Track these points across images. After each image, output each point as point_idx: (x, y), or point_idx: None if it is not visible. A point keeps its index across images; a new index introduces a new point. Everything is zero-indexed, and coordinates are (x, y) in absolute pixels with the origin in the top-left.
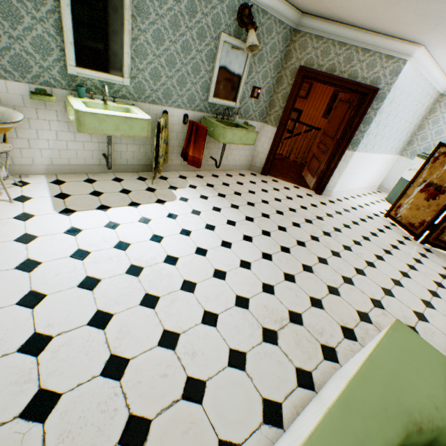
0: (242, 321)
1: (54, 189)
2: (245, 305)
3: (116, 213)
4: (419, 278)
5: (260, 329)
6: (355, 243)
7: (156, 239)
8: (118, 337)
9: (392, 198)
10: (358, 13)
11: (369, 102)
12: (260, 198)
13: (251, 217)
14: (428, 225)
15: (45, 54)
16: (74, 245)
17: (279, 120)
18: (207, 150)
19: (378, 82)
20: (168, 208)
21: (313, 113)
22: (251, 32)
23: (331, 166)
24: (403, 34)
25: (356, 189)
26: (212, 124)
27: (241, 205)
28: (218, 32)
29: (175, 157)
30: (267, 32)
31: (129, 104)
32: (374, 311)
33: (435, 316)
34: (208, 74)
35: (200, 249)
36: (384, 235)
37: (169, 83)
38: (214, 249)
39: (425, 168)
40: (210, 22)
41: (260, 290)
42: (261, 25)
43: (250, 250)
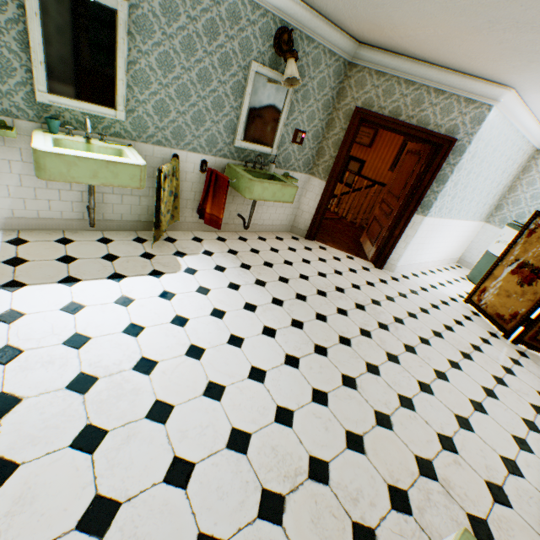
0: (232, 477)
1: (7, 252)
2: (243, 446)
3: (85, 289)
4: (510, 399)
5: (259, 493)
6: (421, 341)
7: (132, 330)
8: (10, 512)
9: (476, 276)
10: (428, 44)
11: (444, 155)
12: (299, 271)
13: (280, 298)
14: (522, 319)
15: (4, 74)
16: (1, 339)
17: (329, 173)
18: (233, 206)
19: (456, 131)
20: (164, 282)
21: (379, 164)
22: (290, 62)
23: (395, 233)
24: (487, 73)
25: (429, 263)
26: (237, 174)
27: (270, 281)
28: (248, 60)
29: (190, 213)
30: (313, 64)
31: (124, 144)
32: (442, 457)
33: (533, 465)
34: (235, 112)
35: (194, 348)
36: (463, 329)
37: (181, 120)
38: (216, 349)
39: (518, 243)
40: (238, 47)
41: (272, 420)
42: (306, 55)
43: (269, 350)
